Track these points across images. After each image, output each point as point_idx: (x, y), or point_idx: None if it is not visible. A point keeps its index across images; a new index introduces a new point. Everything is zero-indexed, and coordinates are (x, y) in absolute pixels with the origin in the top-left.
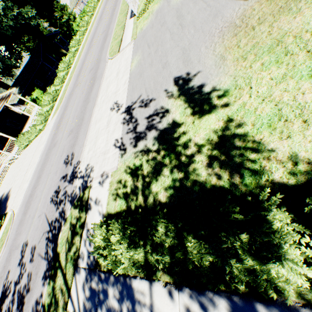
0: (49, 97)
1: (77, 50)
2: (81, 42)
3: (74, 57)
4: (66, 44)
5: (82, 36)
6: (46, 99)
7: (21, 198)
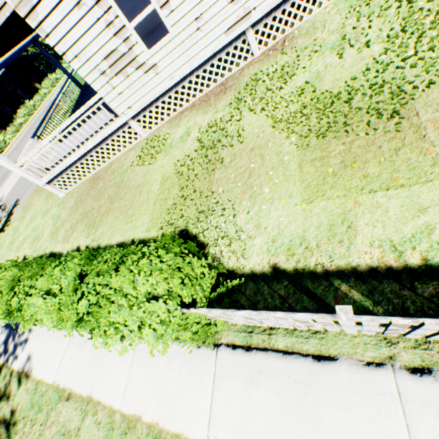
0: None
1: (49, 92)
2: (56, 83)
3: (43, 100)
4: (53, 68)
5: (61, 74)
6: None
7: None
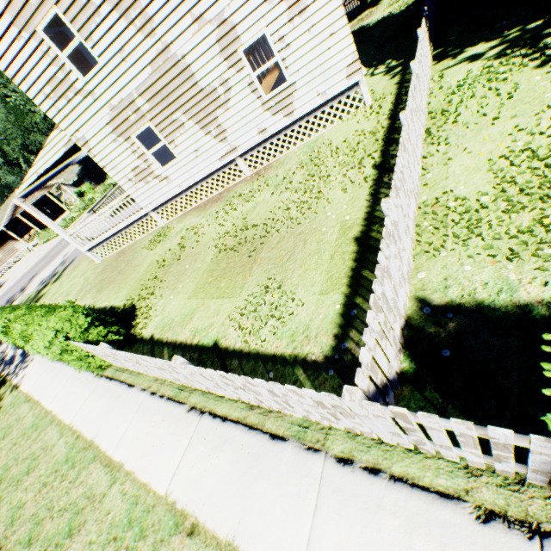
0: (83, 204)
1: None
2: None
3: None
4: None
5: None
6: (78, 205)
7: (4, 291)
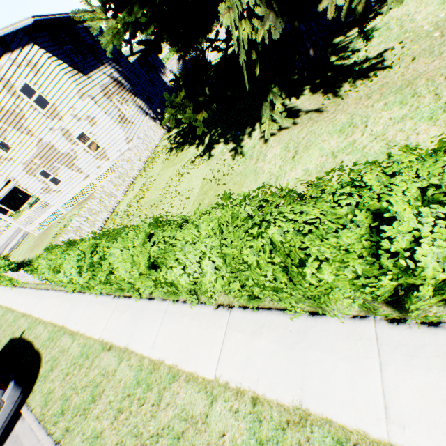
0: None
1: None
2: None
3: None
4: None
5: None
6: None
7: None
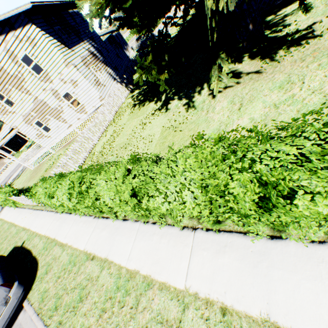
0: None
1: None
2: None
3: None
4: None
5: None
6: None
7: None
